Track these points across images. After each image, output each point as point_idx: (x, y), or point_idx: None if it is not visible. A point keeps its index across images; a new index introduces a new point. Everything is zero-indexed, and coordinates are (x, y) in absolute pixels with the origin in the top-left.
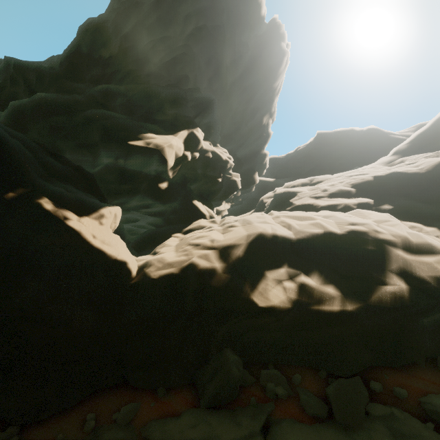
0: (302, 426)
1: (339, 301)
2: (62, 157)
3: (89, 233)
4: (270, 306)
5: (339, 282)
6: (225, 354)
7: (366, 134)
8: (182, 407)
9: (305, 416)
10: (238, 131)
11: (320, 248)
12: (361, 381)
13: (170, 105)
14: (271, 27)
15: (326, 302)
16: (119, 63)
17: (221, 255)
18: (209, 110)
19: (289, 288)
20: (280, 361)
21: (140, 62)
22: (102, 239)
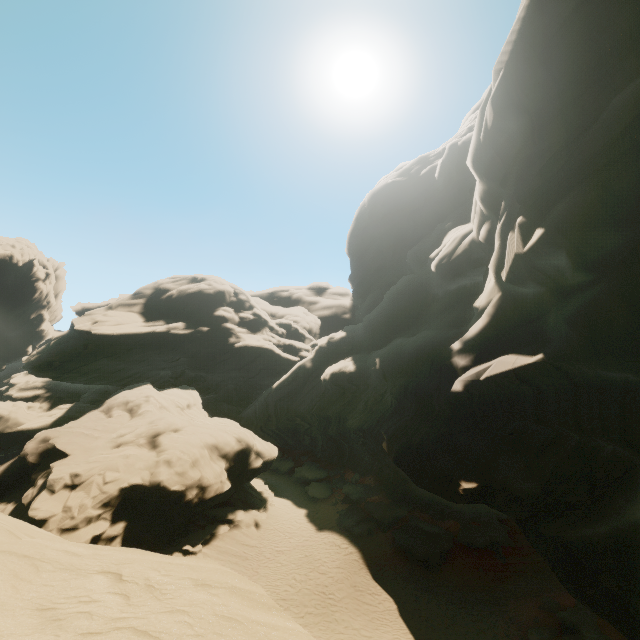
0: None
1: None
2: None
3: None
4: None
5: None
6: None
7: None
8: None
9: None
10: (4, 328)
11: None
12: None
13: None
14: (27, 275)
15: None
16: None
17: None
18: None
19: None
20: None
21: None
22: None
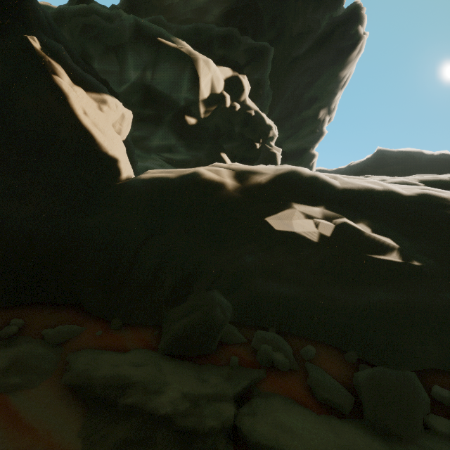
0: (304, 411)
1: (400, 254)
2: (89, 65)
3: (79, 104)
4: (290, 233)
5: (399, 238)
6: (211, 293)
7: (437, 159)
8: (134, 344)
9: (313, 400)
10: (289, 118)
11: (374, 204)
12: (418, 380)
13: (220, 43)
14: (351, 7)
15: (378, 252)
16: (178, 11)
17: (236, 176)
18: (262, 60)
19: (322, 225)
20: (287, 329)
21: (199, 11)
22: (95, 122)
